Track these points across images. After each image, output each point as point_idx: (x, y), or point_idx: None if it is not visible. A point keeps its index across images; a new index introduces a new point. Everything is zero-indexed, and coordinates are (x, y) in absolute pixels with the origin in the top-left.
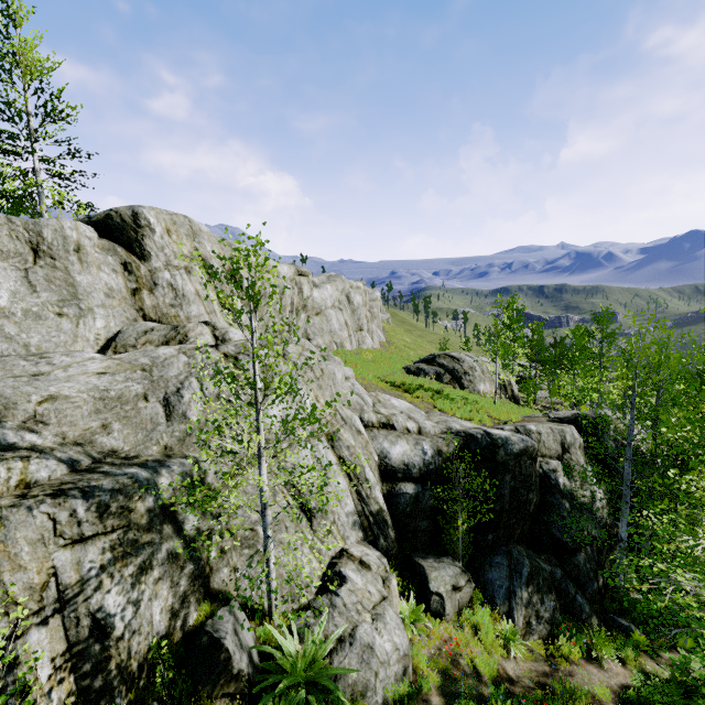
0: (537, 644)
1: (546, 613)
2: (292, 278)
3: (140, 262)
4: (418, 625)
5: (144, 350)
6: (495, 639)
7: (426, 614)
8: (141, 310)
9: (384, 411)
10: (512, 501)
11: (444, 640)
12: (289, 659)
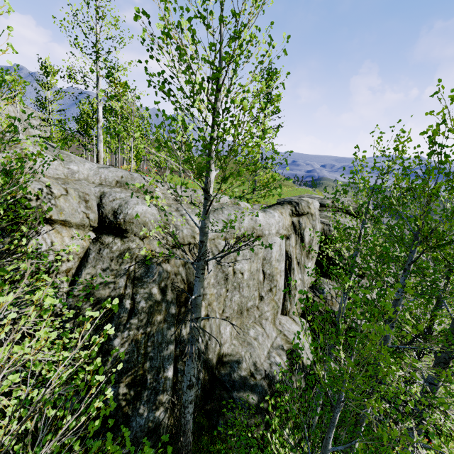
0: None
1: None
2: None
3: None
4: None
5: None
6: None
7: None
8: None
9: None
10: None
11: None
12: None
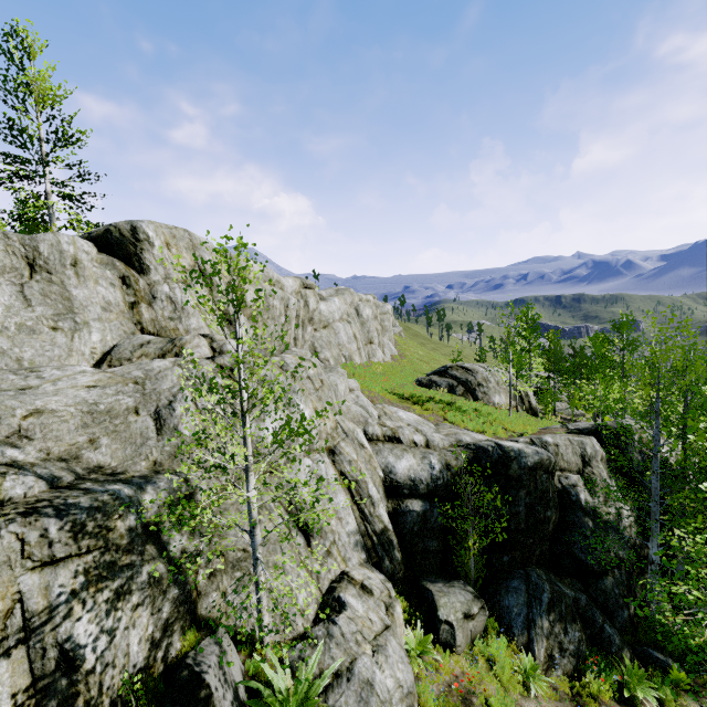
0: (561, 681)
1: (571, 644)
2: (297, 291)
3: (139, 276)
4: (425, 657)
5: (139, 363)
6: (512, 674)
7: (435, 645)
8: (139, 323)
9: (390, 424)
10: (528, 519)
11: (455, 675)
12: (278, 696)
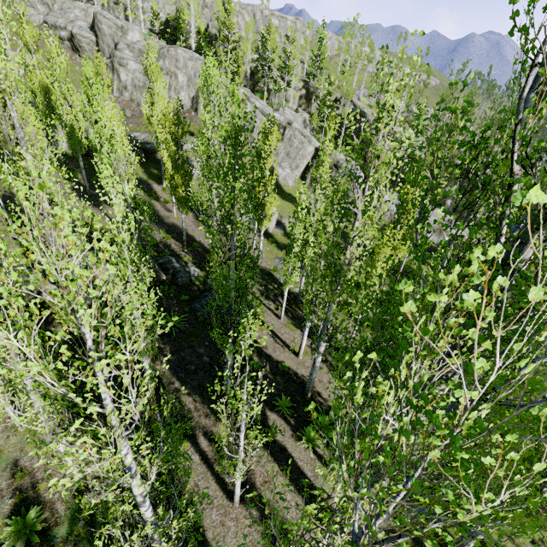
0: None
1: None
2: None
3: None
4: None
5: None
6: None
7: None
8: None
9: None
10: (166, 27)
11: None
12: None
